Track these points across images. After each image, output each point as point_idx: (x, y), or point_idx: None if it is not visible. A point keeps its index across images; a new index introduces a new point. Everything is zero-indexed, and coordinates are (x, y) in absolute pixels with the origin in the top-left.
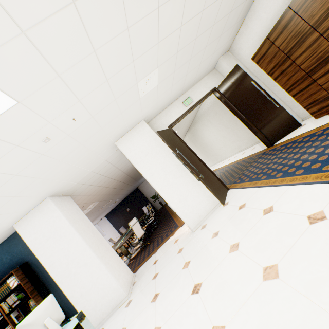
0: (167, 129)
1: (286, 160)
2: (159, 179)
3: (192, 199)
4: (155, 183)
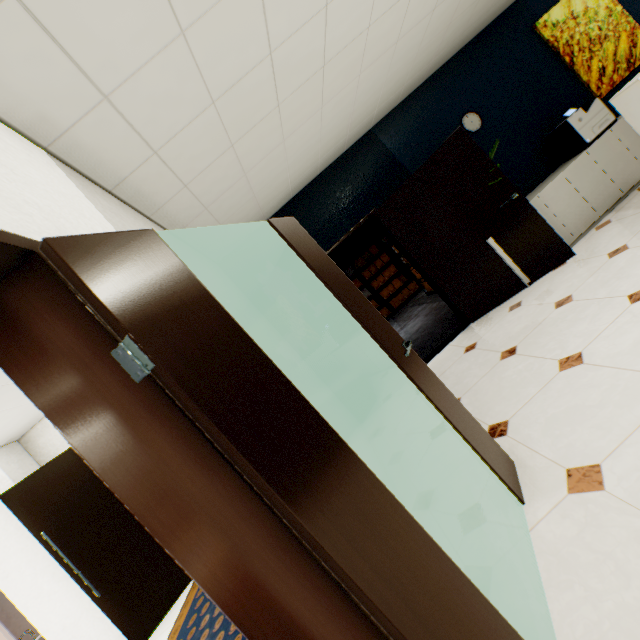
0: (61, 456)
1: (205, 637)
2: (22, 584)
3: (89, 624)
4: (13, 592)
